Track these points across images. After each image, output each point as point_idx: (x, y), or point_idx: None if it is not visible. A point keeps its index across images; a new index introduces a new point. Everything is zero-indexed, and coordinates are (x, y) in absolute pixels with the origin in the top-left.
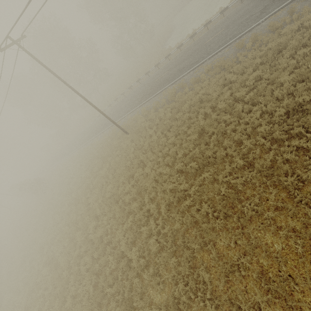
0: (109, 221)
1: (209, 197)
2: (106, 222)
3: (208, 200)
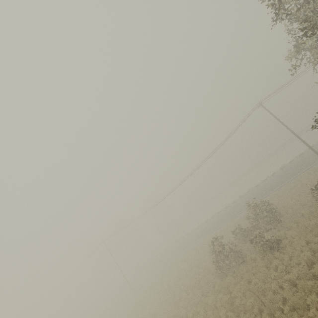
0: None
1: None
2: None
3: None
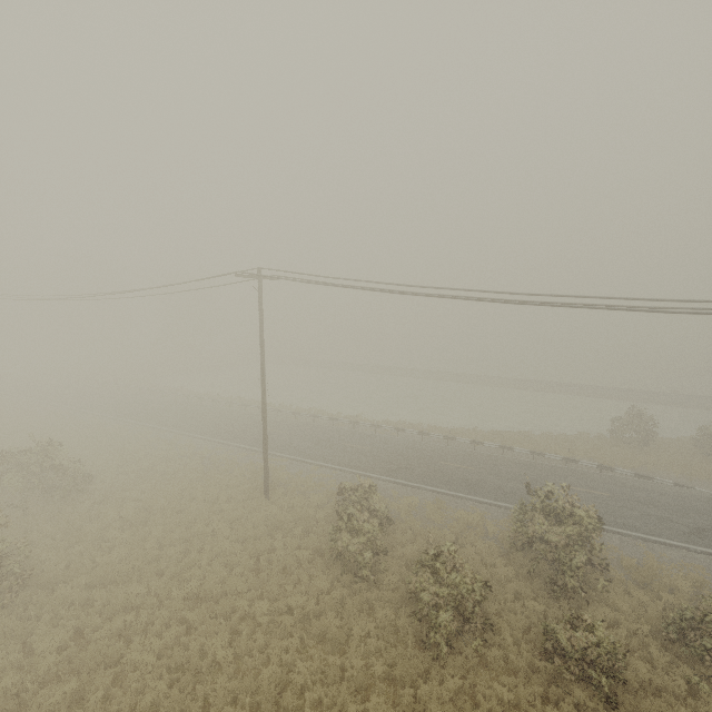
0: None
1: None
2: None
3: None
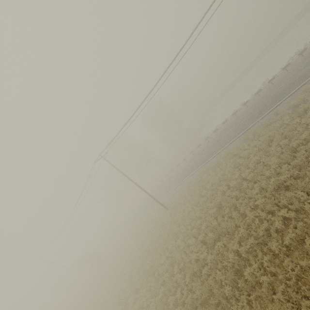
0: (145, 294)
1: (224, 265)
2: (143, 295)
3: (222, 269)
